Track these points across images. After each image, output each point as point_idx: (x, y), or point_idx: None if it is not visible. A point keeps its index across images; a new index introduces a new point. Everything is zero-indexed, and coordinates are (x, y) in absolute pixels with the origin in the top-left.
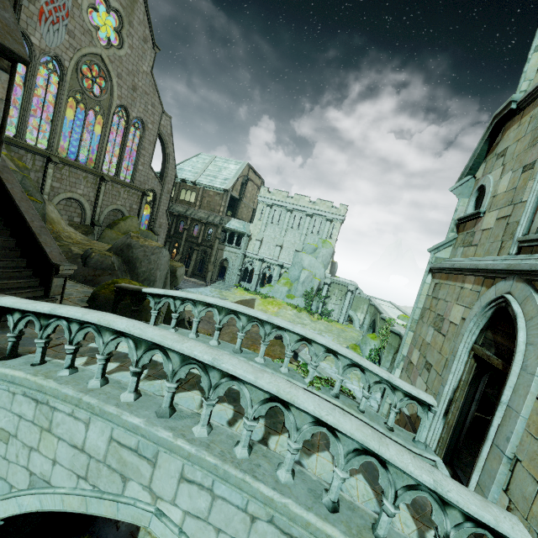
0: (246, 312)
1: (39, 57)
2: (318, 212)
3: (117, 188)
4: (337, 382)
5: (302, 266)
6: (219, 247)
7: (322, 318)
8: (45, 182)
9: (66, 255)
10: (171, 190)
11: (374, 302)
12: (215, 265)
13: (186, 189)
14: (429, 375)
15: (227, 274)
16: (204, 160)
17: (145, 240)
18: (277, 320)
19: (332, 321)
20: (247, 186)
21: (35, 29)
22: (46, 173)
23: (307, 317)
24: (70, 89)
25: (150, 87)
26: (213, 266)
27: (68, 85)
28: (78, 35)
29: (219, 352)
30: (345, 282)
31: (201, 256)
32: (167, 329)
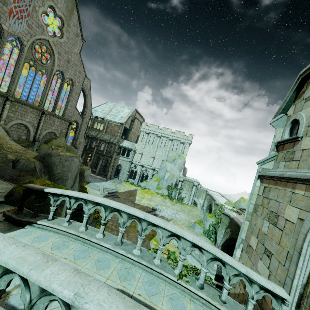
0: (127, 210)
1: (6, 37)
2: (176, 138)
3: (53, 119)
4: (202, 274)
5: (166, 169)
6: (116, 157)
7: (178, 202)
8: (3, 113)
9: (1, 160)
10: (88, 122)
11: (209, 192)
12: (113, 168)
13: (97, 122)
14: (270, 262)
15: (120, 174)
16: (110, 106)
17: (62, 151)
18: (152, 218)
19: (184, 204)
20: (134, 122)
21: (6, 21)
22: (4, 107)
23: (169, 201)
24: (26, 58)
25: (78, 62)
26: (111, 169)
27: (25, 55)
28: (34, 27)
29: (87, 279)
30: (191, 180)
31: (104, 162)
32: (62, 223)
